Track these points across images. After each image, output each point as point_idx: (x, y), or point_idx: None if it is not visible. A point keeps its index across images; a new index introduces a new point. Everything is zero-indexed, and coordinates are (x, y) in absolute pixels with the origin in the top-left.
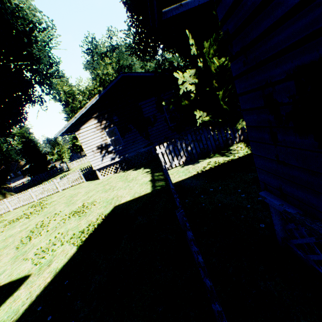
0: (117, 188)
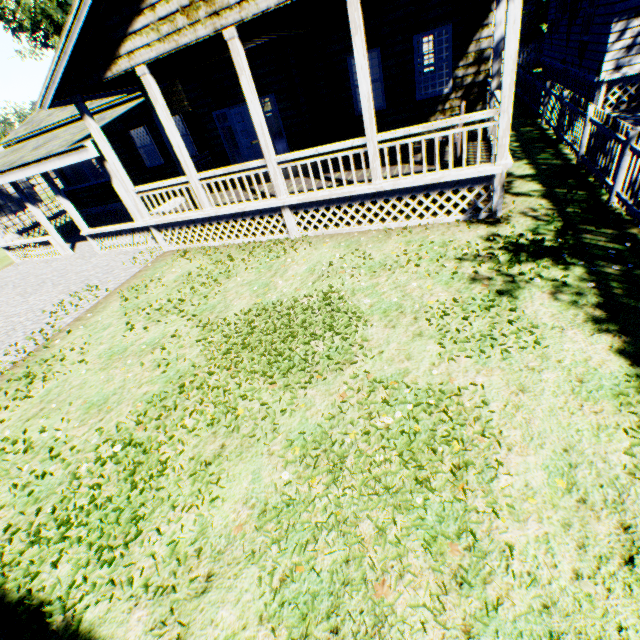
0: None
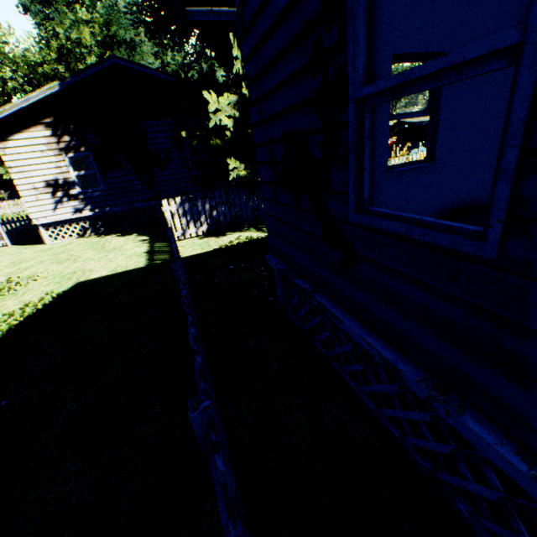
0: (85, 260)
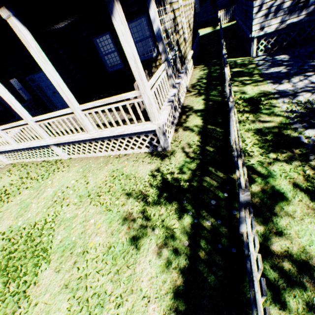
0: None
